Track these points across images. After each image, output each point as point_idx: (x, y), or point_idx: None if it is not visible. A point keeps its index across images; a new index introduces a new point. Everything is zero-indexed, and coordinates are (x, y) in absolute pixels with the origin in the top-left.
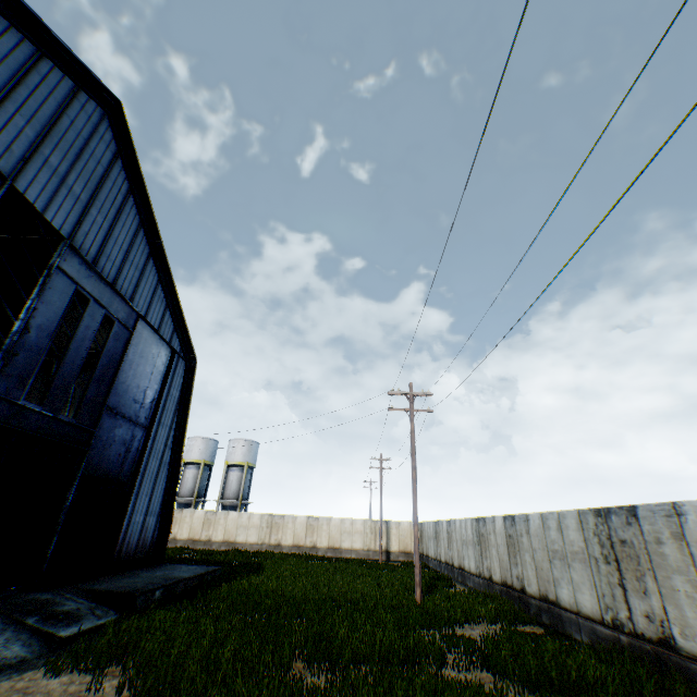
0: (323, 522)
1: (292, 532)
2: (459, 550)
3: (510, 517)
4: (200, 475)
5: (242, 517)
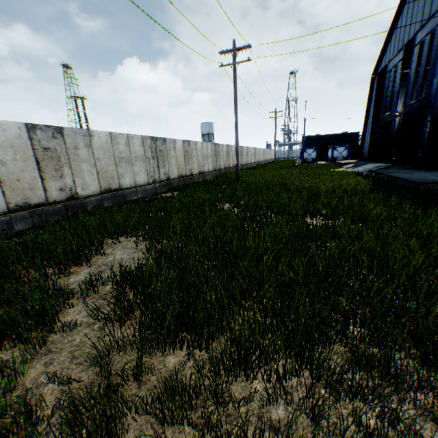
0: None
1: None
2: (105, 171)
3: (188, 142)
4: None
5: None
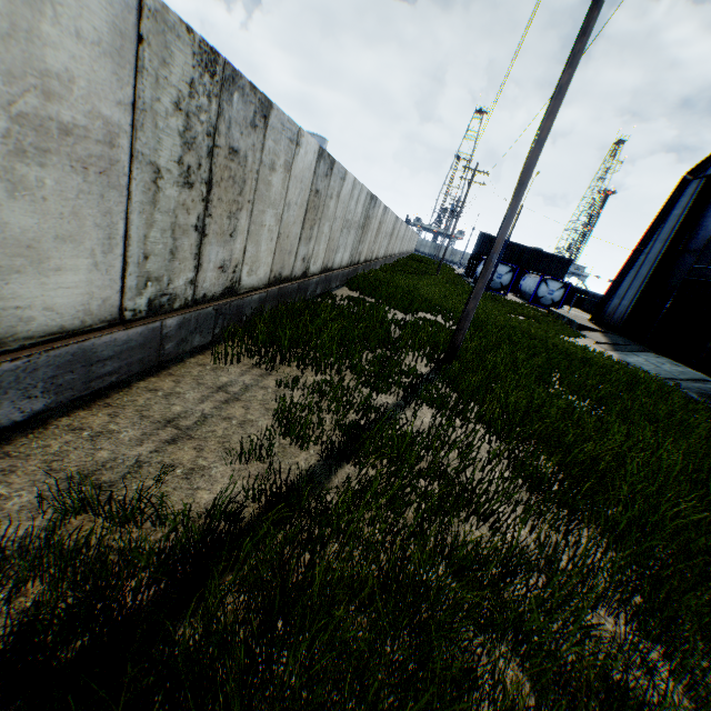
0: None
1: None
2: None
3: (330, 162)
4: None
5: None
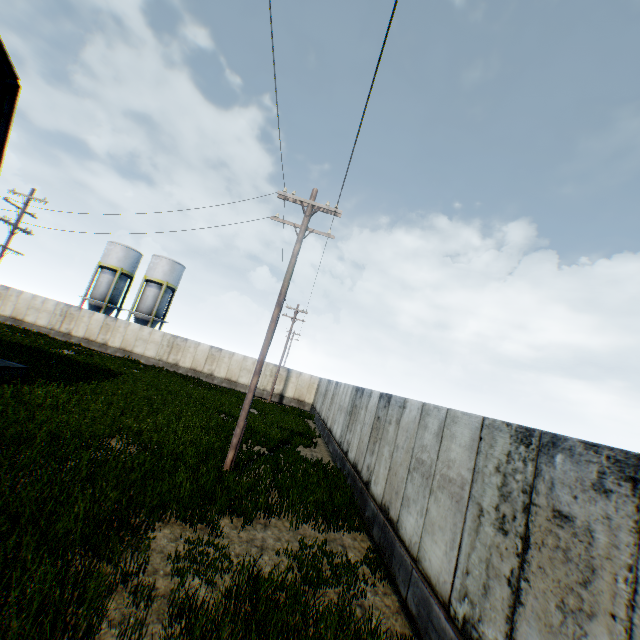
0: (226, 355)
1: (192, 356)
2: (334, 414)
3: (386, 397)
4: (116, 282)
5: (143, 331)
